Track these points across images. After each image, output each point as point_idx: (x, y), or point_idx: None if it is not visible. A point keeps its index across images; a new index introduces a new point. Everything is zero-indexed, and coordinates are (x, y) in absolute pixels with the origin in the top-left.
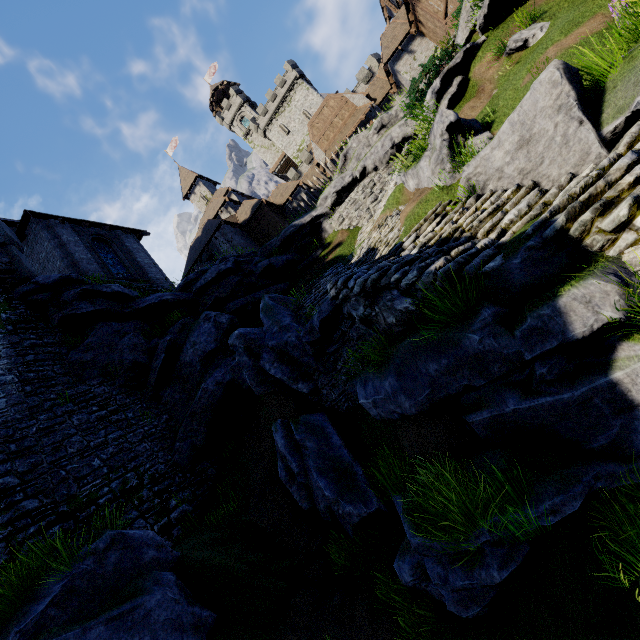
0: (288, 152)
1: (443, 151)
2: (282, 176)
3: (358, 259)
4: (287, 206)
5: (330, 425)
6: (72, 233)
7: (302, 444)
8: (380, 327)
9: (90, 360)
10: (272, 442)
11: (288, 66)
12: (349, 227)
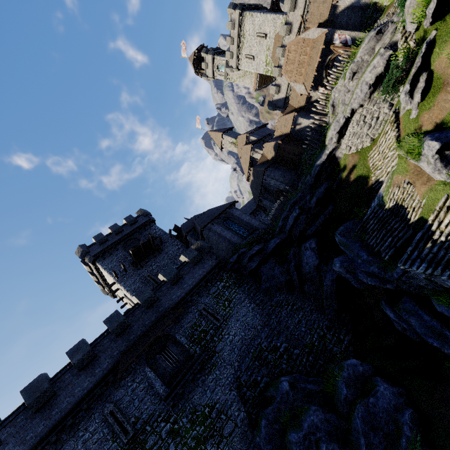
0: (260, 71)
1: (437, 165)
2: (262, 88)
3: (391, 208)
4: (292, 131)
5: (419, 310)
6: (217, 226)
7: (407, 320)
8: (438, 283)
9: (269, 286)
10: (377, 305)
11: (230, 10)
12: (356, 151)
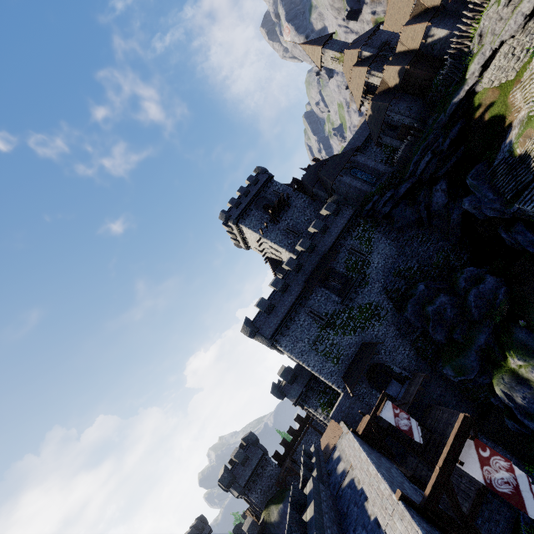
0: None
1: None
2: None
3: (520, 156)
4: (421, 46)
5: (525, 231)
6: (346, 177)
7: (515, 238)
8: None
9: (401, 225)
10: (495, 229)
11: None
12: (499, 85)
